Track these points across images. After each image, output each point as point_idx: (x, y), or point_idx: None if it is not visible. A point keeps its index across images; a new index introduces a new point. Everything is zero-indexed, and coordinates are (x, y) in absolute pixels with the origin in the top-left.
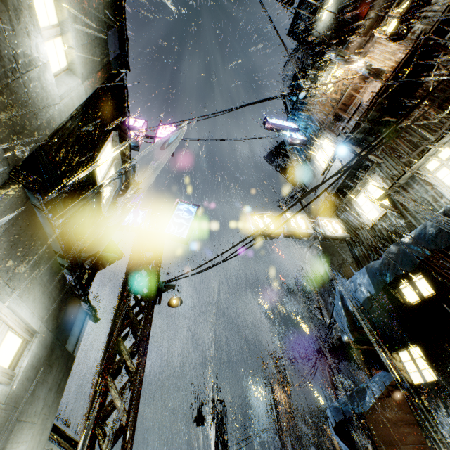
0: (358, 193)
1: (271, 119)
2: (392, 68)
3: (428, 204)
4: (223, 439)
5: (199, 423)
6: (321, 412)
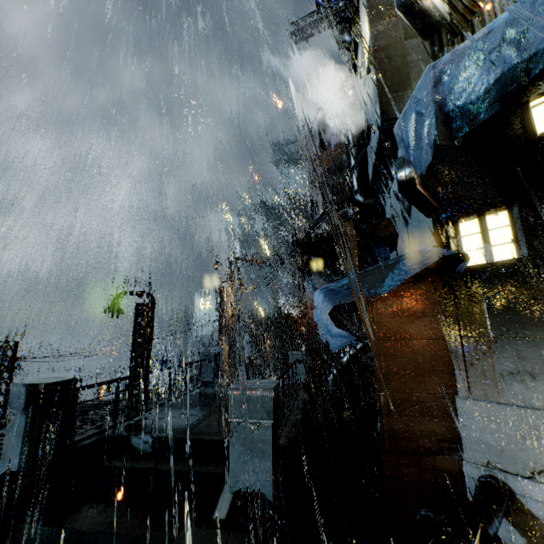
0: None
1: None
2: None
3: None
4: (145, 332)
5: (112, 315)
6: (264, 320)
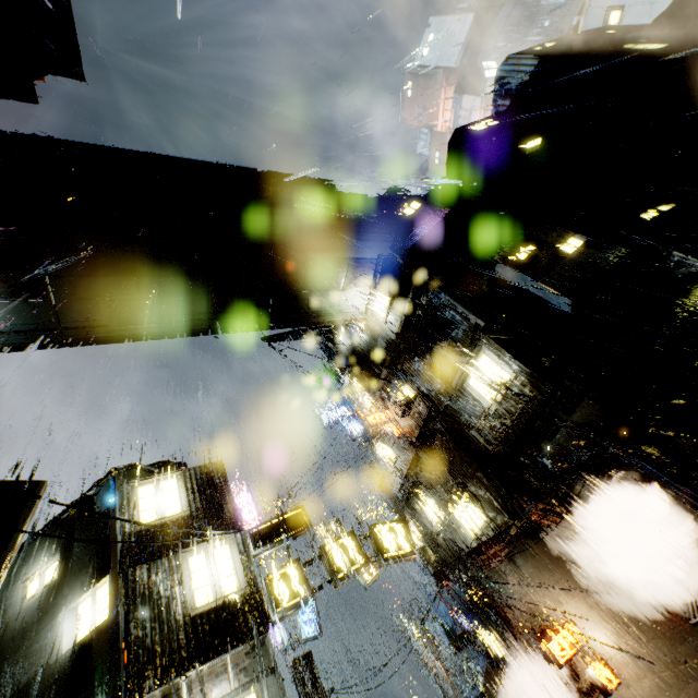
0: (424, 504)
1: (325, 413)
2: (411, 429)
3: (464, 538)
4: None
5: None
6: None
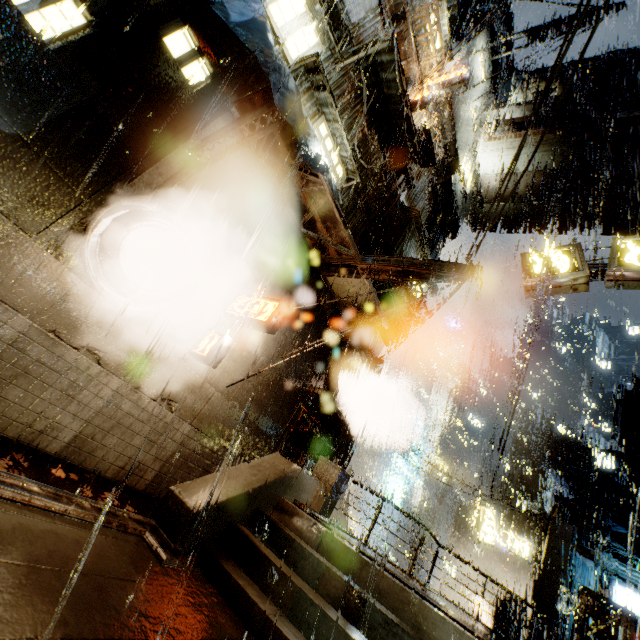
0: (307, 1)
1: None
2: None
3: None
4: None
5: None
6: None
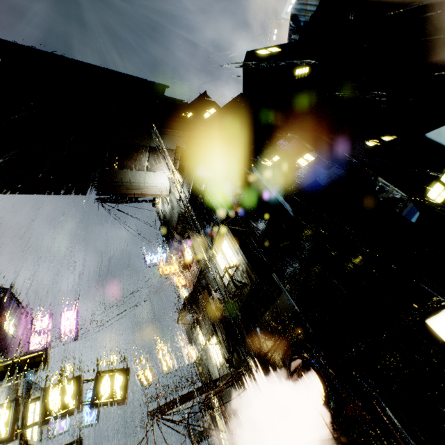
0: (199, 333)
1: (149, 257)
2: (190, 281)
3: (213, 366)
4: None
5: None
6: None
